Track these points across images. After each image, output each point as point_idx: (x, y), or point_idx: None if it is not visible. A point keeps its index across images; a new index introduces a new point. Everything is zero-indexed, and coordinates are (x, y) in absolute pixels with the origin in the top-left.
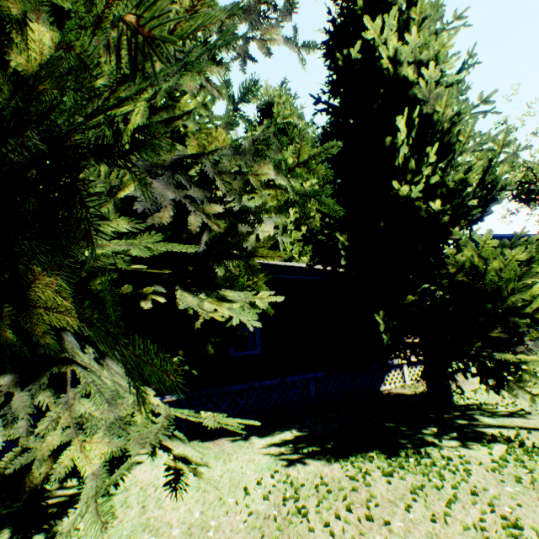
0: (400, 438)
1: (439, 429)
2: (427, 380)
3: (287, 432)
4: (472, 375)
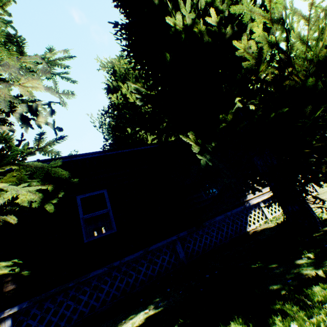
0: (271, 283)
1: (316, 253)
2: (279, 201)
3: (141, 314)
4: (325, 180)
